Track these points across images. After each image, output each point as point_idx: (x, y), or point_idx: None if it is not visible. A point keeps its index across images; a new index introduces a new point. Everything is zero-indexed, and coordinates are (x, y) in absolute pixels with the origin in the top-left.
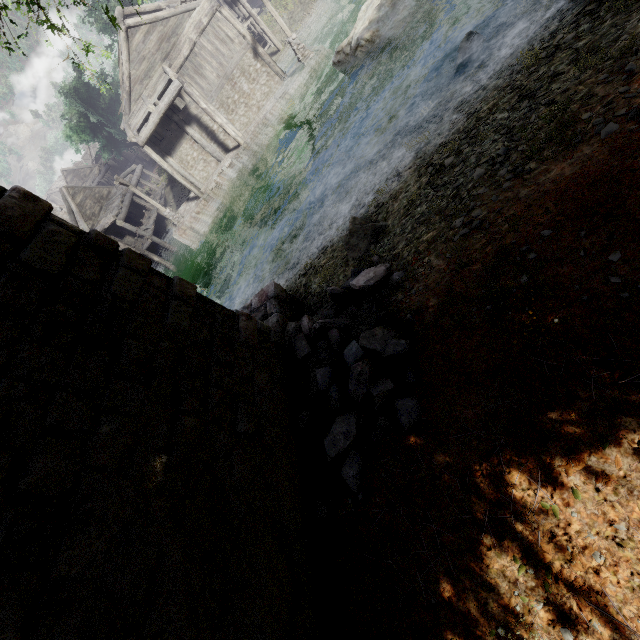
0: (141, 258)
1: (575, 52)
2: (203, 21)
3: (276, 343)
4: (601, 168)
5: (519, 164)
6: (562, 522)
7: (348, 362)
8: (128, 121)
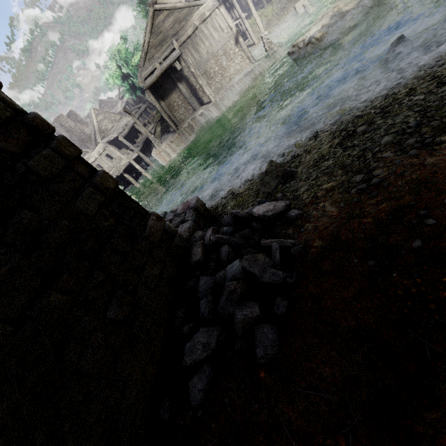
0: (72, 146)
1: None
2: (206, 14)
3: (177, 245)
4: None
5: (429, 136)
6: None
7: (227, 278)
8: (141, 72)
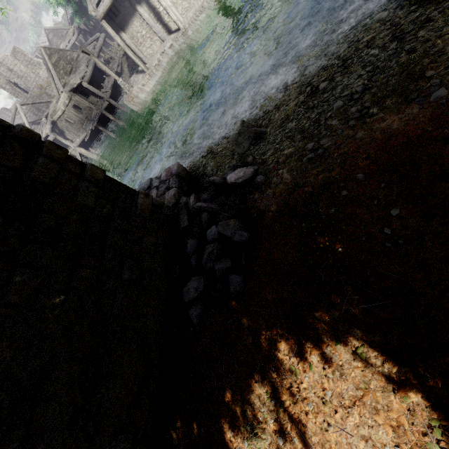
0: (59, 148)
1: None
2: None
3: (166, 214)
4: (416, 131)
5: (367, 106)
6: (298, 380)
7: (208, 240)
8: None
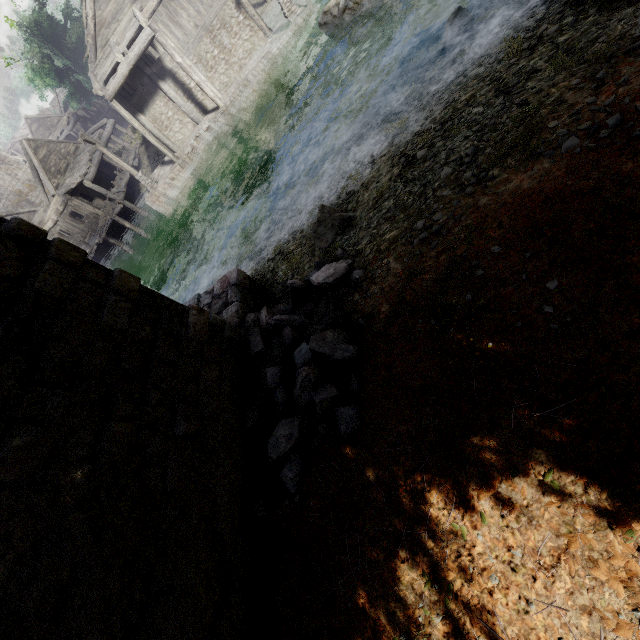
0: (74, 249)
1: (555, 48)
2: None
3: (230, 337)
4: (555, 187)
5: (484, 168)
6: (468, 543)
7: (297, 364)
8: (94, 70)
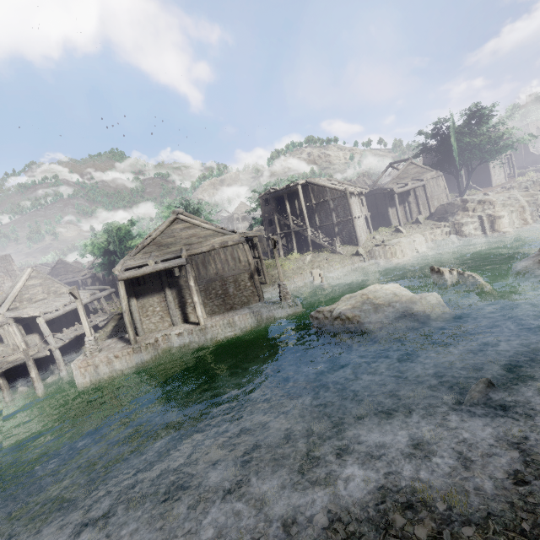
0: None
1: None
2: (229, 242)
3: None
4: None
5: None
6: None
7: None
8: (127, 260)
